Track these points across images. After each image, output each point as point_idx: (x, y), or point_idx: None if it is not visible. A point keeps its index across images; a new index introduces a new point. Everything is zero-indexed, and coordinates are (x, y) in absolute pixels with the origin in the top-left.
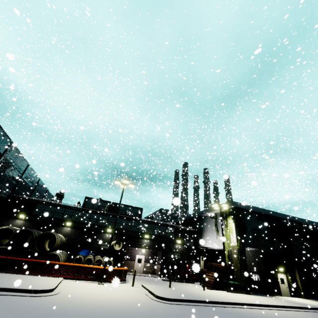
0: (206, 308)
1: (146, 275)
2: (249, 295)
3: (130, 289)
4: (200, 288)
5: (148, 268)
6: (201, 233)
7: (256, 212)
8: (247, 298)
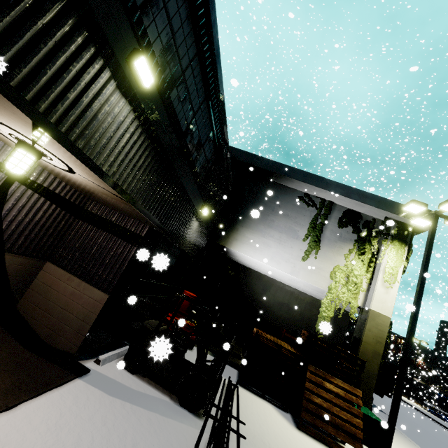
0: None
1: None
2: None
3: None
4: None
5: None
6: (238, 214)
7: None
8: None
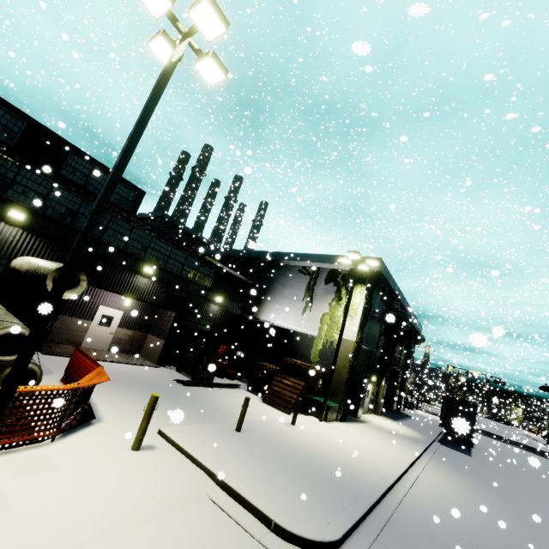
0: (411, 542)
1: (122, 359)
2: (347, 425)
3: (146, 484)
4: (266, 408)
5: (127, 340)
6: (263, 294)
7: (390, 289)
8: (366, 441)
